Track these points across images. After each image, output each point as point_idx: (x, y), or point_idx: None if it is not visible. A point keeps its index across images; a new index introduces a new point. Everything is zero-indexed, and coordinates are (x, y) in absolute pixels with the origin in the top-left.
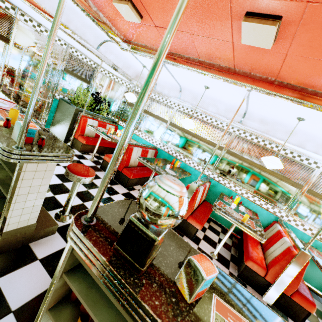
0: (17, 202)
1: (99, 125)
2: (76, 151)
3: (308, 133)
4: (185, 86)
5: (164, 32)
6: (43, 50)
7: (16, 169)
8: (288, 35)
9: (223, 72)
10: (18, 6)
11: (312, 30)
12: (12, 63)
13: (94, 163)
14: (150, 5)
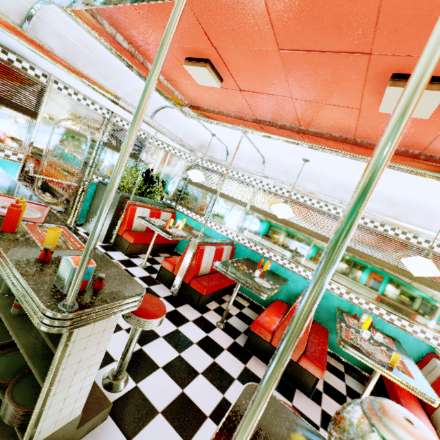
0: (57, 392)
1: (152, 213)
2: (120, 254)
3: None
4: (271, 158)
5: (252, 96)
6: (79, 123)
7: (62, 341)
8: None
9: (338, 143)
10: (52, 72)
11: None
12: (39, 142)
13: (147, 271)
14: (237, 67)
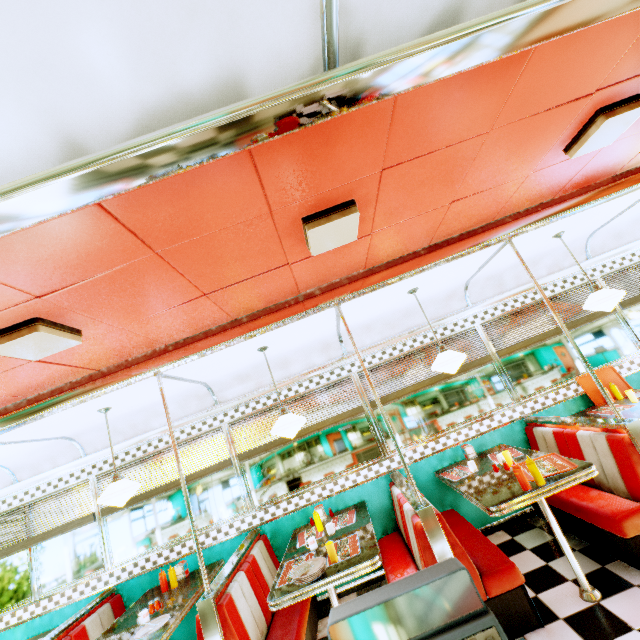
0: None
1: None
2: None
3: (297, 348)
4: (75, 431)
5: None
6: None
7: None
8: (83, 320)
9: (84, 387)
10: None
11: (97, 306)
12: None
13: None
14: None
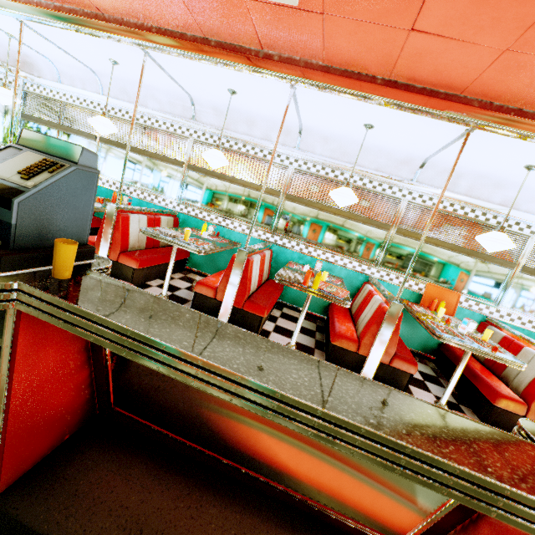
0: None
1: None
2: None
3: (265, 116)
4: (98, 70)
5: None
6: None
7: None
8: None
9: (89, 20)
10: None
11: None
12: None
13: None
14: None
